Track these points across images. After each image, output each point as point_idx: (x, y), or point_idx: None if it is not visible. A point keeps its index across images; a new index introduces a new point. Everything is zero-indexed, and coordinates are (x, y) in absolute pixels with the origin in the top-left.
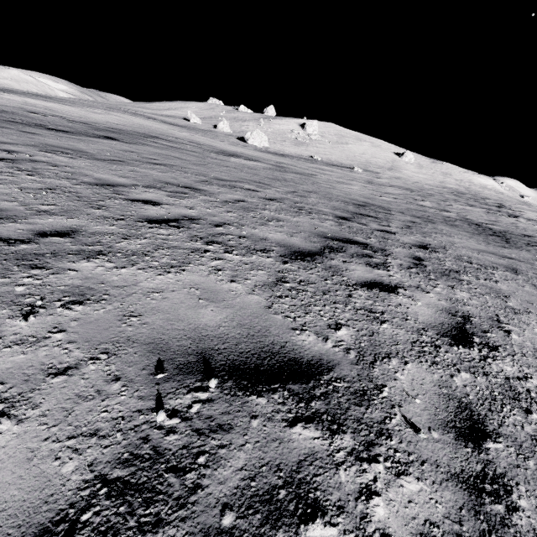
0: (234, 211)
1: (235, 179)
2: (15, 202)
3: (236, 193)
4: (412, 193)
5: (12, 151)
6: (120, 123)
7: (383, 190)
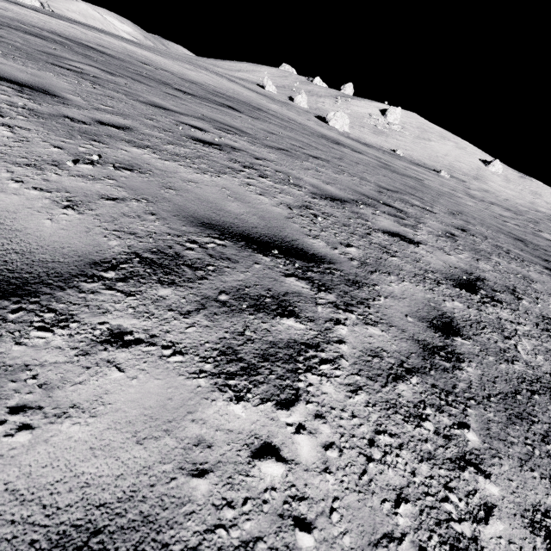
0: (480, 259)
1: (393, 189)
2: (319, 239)
3: (428, 217)
4: (519, 217)
5: (198, 128)
6: (216, 86)
7: (493, 209)
